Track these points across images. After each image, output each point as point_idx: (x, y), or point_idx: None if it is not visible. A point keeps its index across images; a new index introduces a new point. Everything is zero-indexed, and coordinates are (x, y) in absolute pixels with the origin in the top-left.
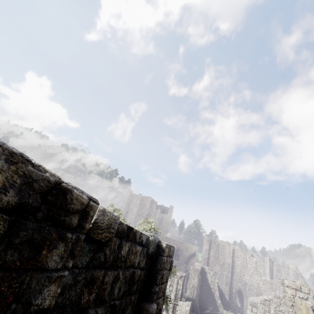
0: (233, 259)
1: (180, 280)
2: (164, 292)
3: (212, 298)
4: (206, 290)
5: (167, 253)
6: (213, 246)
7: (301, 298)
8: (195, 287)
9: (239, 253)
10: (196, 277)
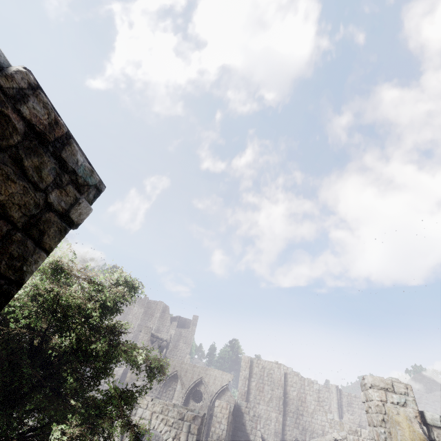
0: (285, 389)
1: (194, 424)
2: (12, 266)
3: None
4: None
5: (39, 123)
6: (255, 370)
7: (397, 403)
8: (222, 438)
9: (293, 378)
10: (225, 419)
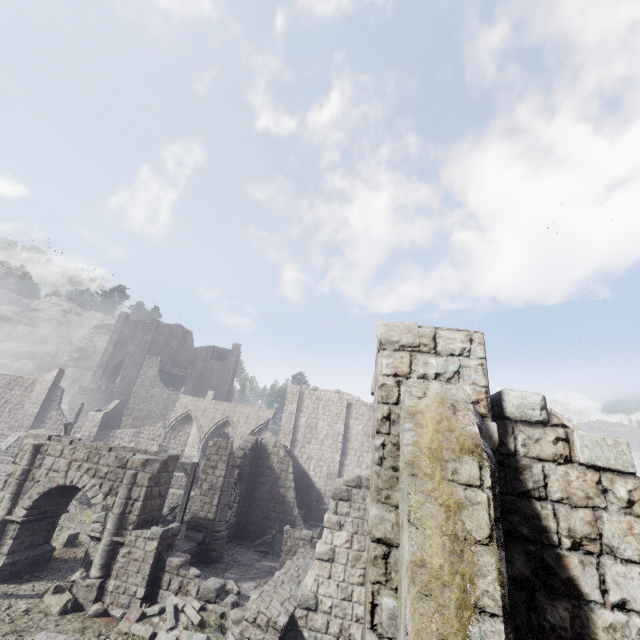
0: (347, 423)
1: (144, 472)
2: None
3: (279, 507)
4: (266, 493)
5: None
6: (306, 403)
7: (434, 376)
8: (216, 487)
9: (360, 410)
10: (223, 463)
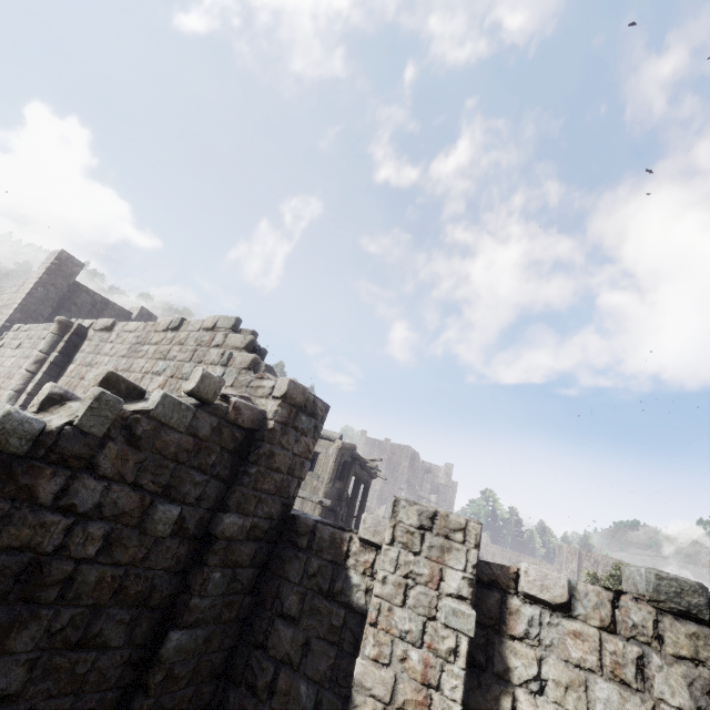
0: None
1: None
2: None
3: None
4: None
5: None
6: (585, 564)
7: None
8: None
9: None
10: None
